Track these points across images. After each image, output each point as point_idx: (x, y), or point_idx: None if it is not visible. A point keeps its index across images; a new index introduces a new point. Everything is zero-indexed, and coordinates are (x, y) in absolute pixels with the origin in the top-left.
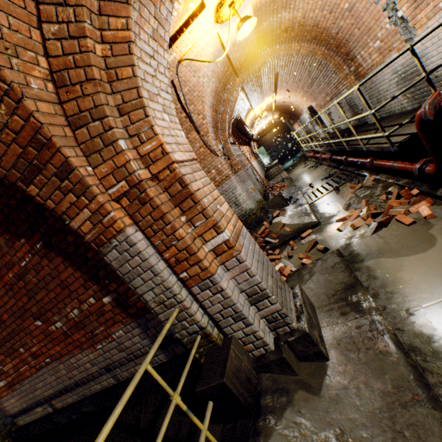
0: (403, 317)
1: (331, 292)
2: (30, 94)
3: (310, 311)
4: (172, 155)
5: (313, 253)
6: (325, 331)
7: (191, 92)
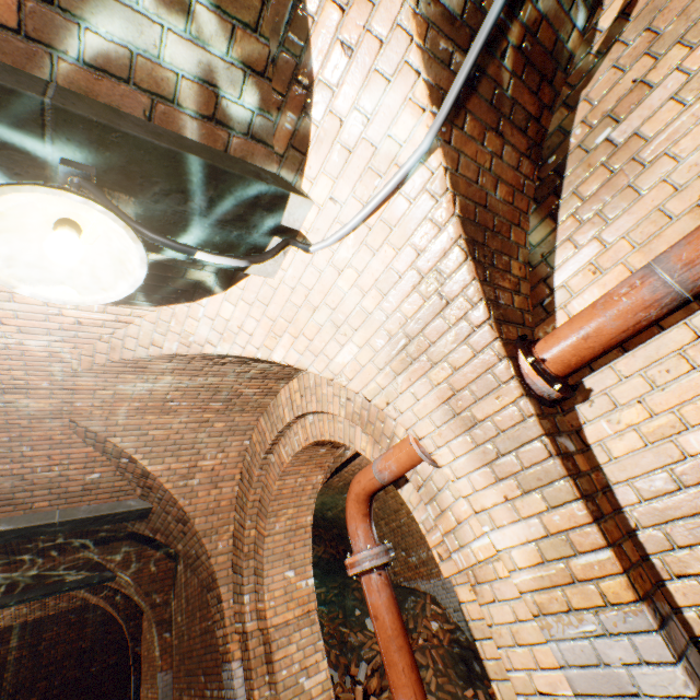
0: None
1: None
2: (216, 552)
3: None
4: (270, 619)
5: None
6: None
7: None
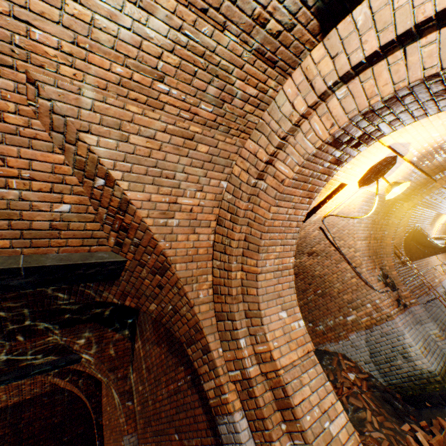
0: None
1: None
2: (197, 302)
3: None
4: (278, 360)
5: None
6: None
7: (340, 231)
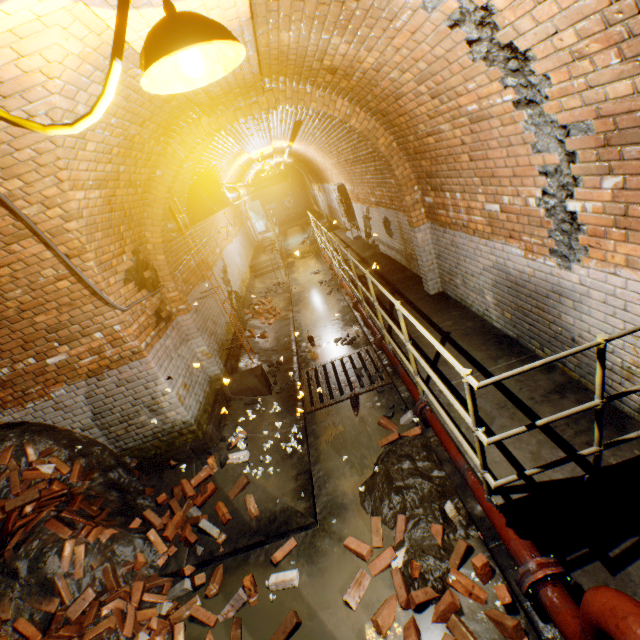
0: None
1: None
2: None
3: None
4: None
5: None
6: None
7: (2, 146)
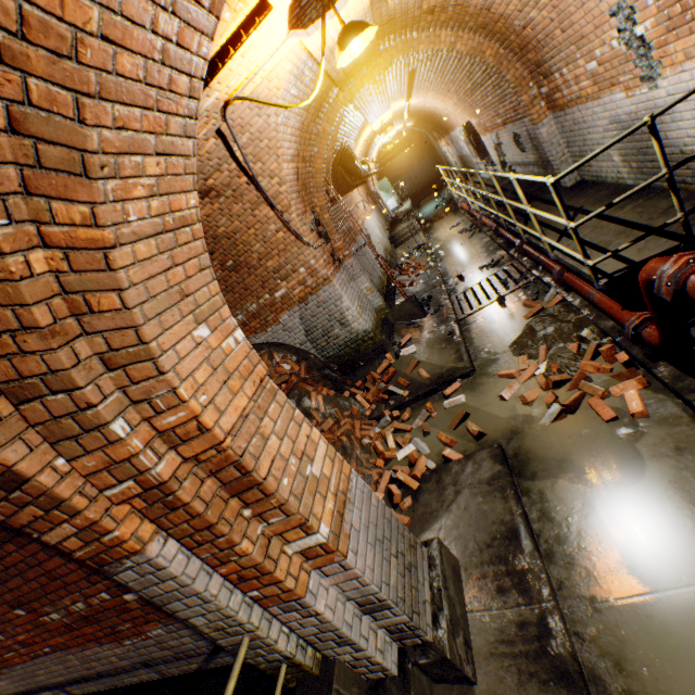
0: (586, 613)
1: (484, 538)
2: None
3: (453, 591)
4: (218, 427)
5: (461, 435)
6: (473, 621)
7: (255, 142)
